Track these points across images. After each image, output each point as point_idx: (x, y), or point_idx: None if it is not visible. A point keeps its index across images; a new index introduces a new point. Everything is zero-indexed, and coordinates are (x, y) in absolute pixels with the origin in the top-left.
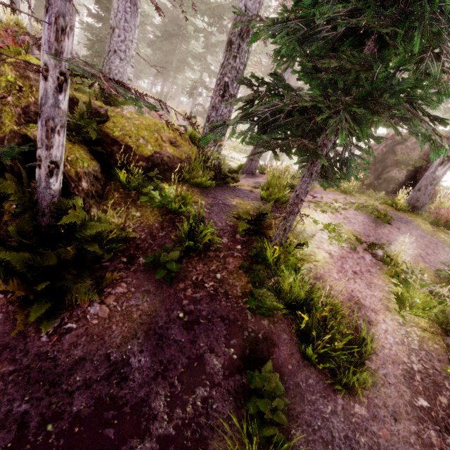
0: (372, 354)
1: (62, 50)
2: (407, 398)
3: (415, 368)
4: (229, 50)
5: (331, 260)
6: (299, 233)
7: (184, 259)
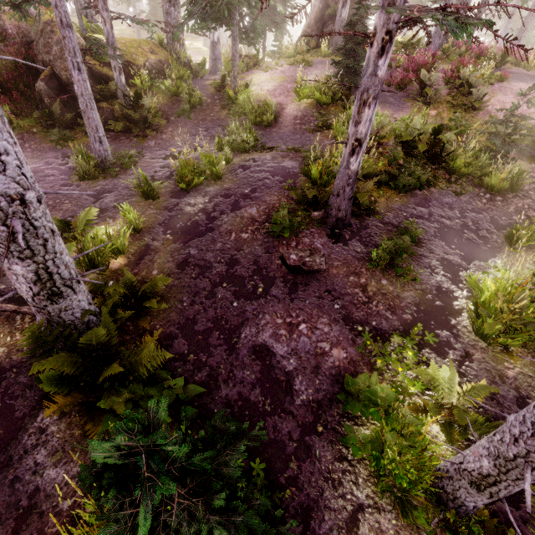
0: (278, 111)
1: (108, 8)
2: (293, 122)
3: (299, 114)
4: None
5: (268, 92)
6: (246, 81)
7: (192, 113)
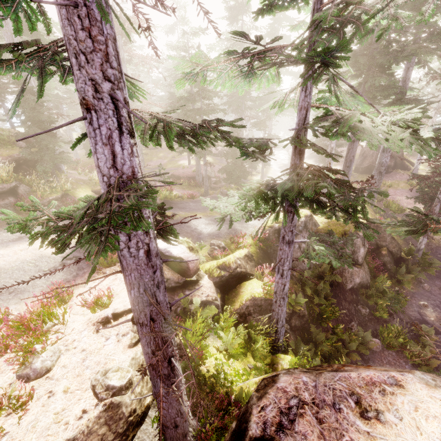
0: None
1: None
2: None
3: None
4: (380, 175)
5: None
6: None
7: None
